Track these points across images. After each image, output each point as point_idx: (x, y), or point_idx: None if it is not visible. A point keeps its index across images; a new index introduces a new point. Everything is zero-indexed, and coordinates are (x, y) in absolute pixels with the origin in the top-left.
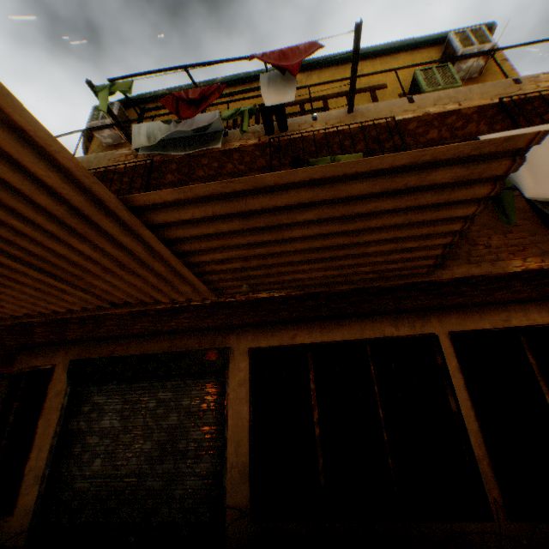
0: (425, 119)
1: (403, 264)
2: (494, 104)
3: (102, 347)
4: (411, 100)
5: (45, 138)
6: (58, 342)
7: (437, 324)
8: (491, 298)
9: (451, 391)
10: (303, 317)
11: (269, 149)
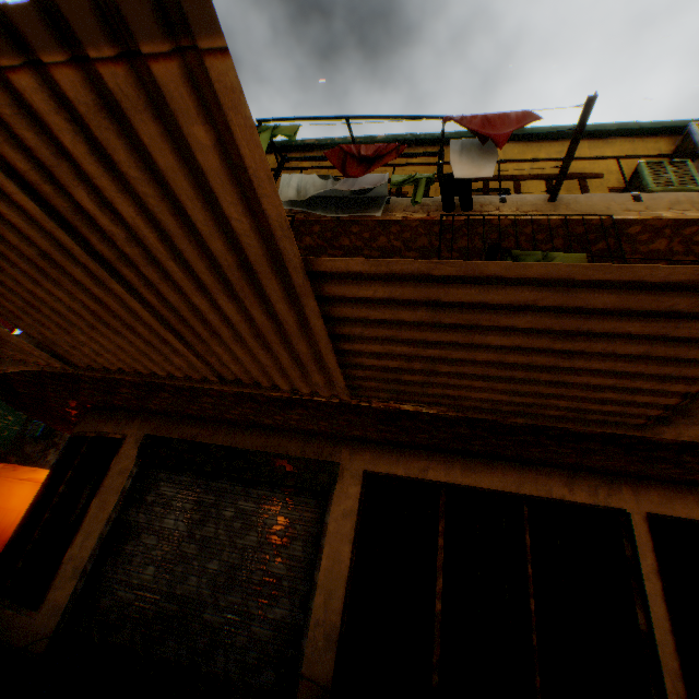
0: (652, 224)
1: (613, 407)
2: None
3: (184, 427)
4: (636, 198)
5: (260, 179)
6: (136, 409)
7: (630, 498)
8: None
9: (641, 599)
10: (443, 446)
11: (440, 228)
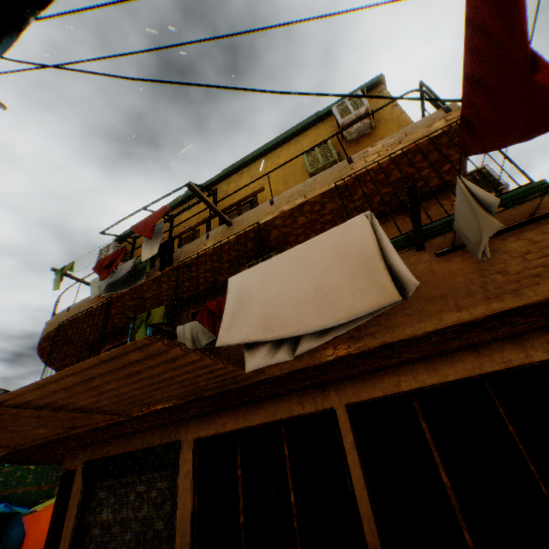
0: (284, 215)
1: (225, 376)
2: (333, 187)
3: (103, 448)
4: (271, 202)
5: None
6: (77, 447)
7: (336, 397)
8: (366, 368)
9: (347, 470)
10: (223, 407)
11: (177, 273)
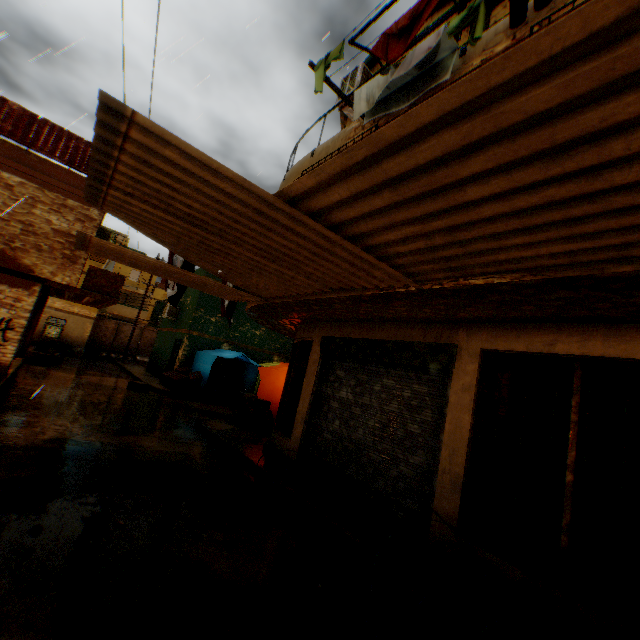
0: None
1: None
2: None
3: (342, 329)
4: None
5: (207, 160)
6: (314, 320)
7: None
8: None
9: None
10: (566, 316)
11: None
